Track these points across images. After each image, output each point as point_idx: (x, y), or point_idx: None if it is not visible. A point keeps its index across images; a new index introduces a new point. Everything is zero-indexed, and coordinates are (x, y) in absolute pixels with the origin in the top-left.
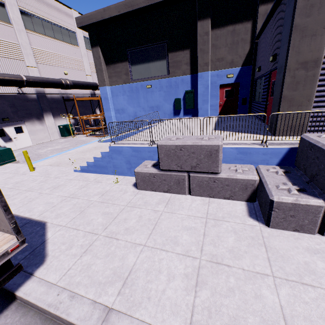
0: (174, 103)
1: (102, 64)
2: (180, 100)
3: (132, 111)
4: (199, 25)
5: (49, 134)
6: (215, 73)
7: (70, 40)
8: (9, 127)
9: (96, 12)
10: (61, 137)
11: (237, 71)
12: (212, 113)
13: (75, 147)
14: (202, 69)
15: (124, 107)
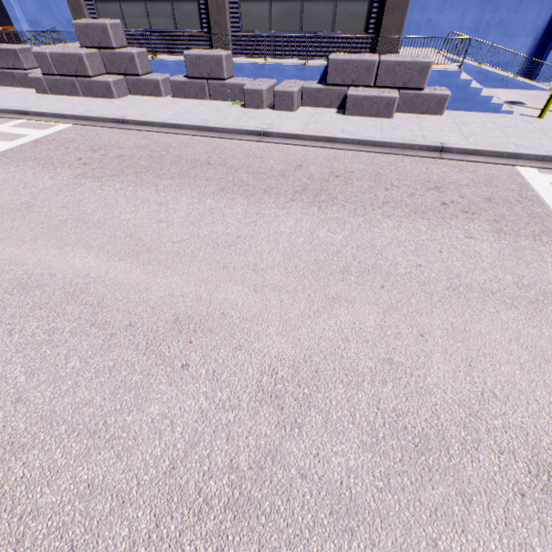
0: None
1: None
2: None
3: (49, 25)
4: None
5: None
6: None
7: None
8: None
9: None
10: None
11: None
12: None
13: None
14: None
15: (37, 19)
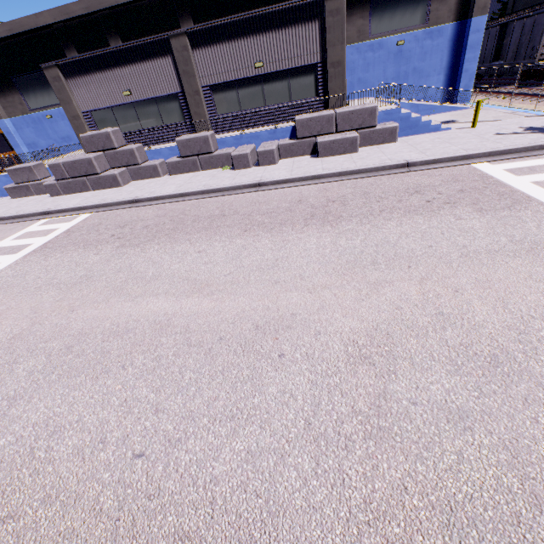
0: None
1: None
2: None
3: (46, 144)
4: (69, 55)
5: None
6: None
7: None
8: None
9: None
10: None
11: None
12: None
13: None
14: None
15: (35, 141)
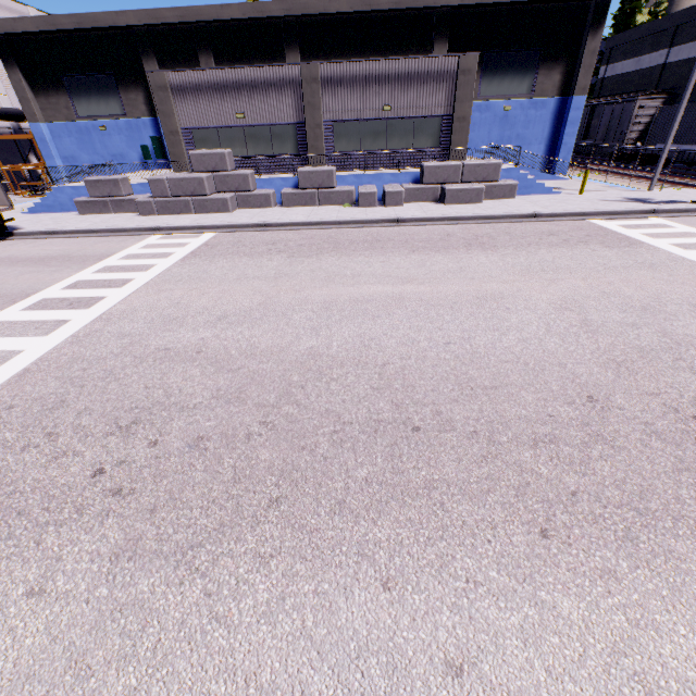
0: (142, 151)
1: (28, 91)
2: (148, 149)
3: (89, 160)
4: (145, 63)
5: None
6: None
7: None
8: None
9: (3, 21)
10: None
11: None
12: None
13: None
14: None
15: (75, 155)
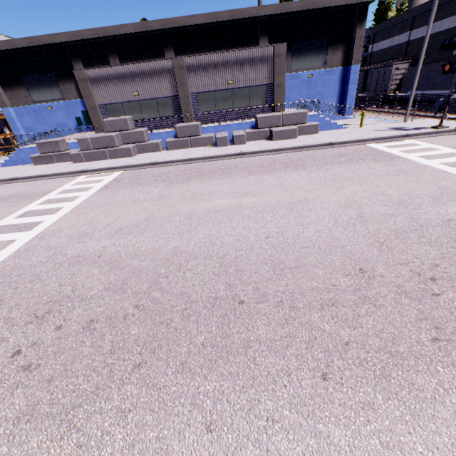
0: (76, 121)
1: None
2: (80, 119)
3: (42, 129)
4: (74, 65)
5: None
6: None
7: None
8: None
9: None
10: None
11: None
12: None
13: None
14: None
15: (33, 126)
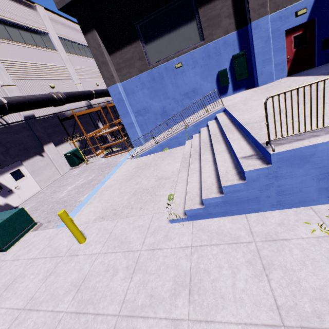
0: (219, 78)
1: (105, 54)
2: (227, 72)
3: (159, 107)
4: None
5: (56, 169)
6: (275, 15)
7: (45, 44)
8: (4, 175)
9: None
10: (71, 167)
11: (311, 2)
12: (277, 76)
13: (106, 175)
14: (257, 14)
15: (146, 106)
